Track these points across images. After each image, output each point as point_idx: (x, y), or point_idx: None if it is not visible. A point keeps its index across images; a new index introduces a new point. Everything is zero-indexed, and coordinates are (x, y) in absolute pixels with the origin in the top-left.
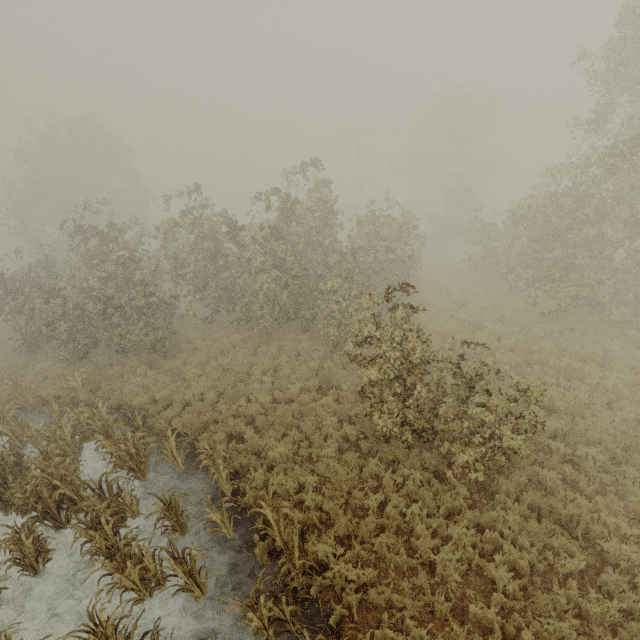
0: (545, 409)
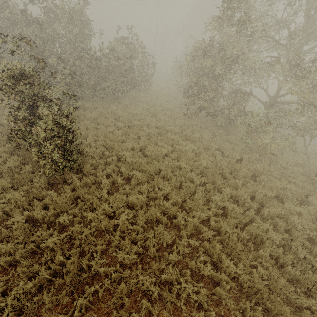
0: (147, 156)
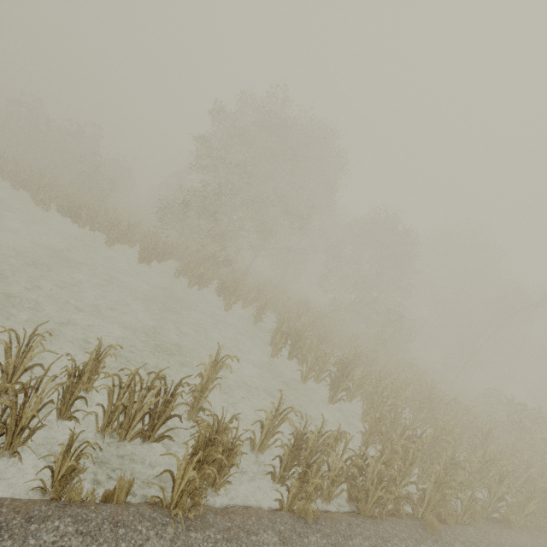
0: None
